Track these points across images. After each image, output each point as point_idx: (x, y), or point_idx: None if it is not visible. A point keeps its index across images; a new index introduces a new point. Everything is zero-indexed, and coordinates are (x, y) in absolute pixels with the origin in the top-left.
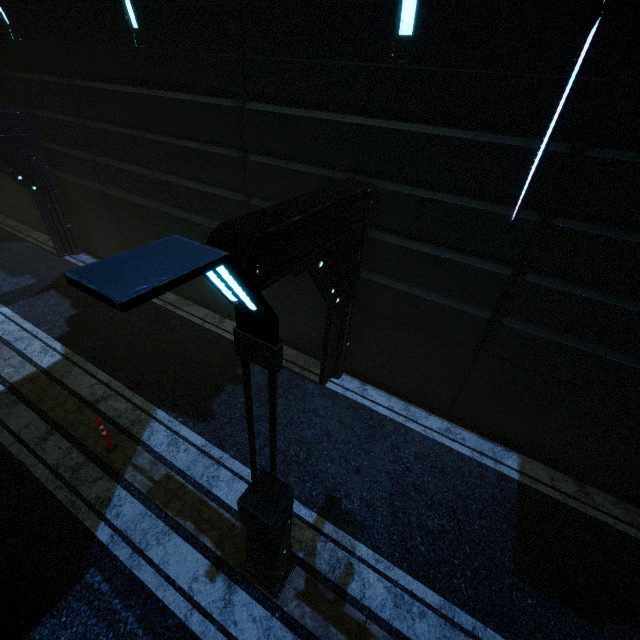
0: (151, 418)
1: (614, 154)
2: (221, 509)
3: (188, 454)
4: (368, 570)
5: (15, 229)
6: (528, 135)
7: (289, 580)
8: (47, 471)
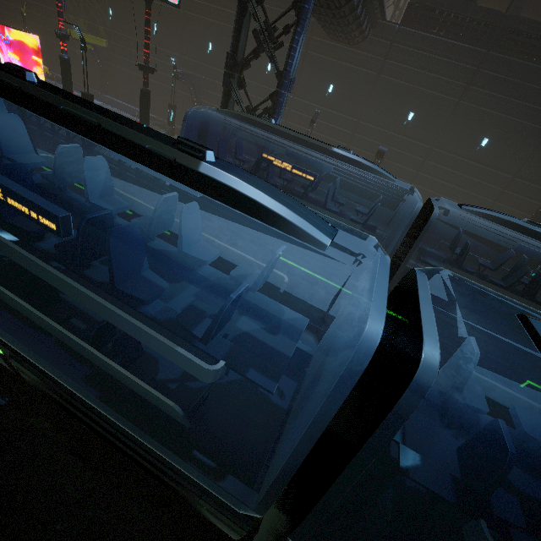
0: None
1: None
2: None
3: None
4: None
5: None
6: None
7: None
8: None
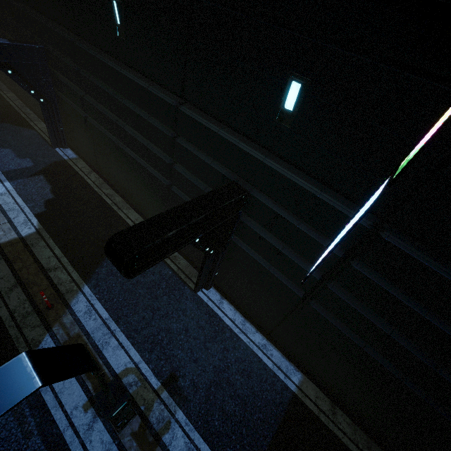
0: (80, 290)
1: (396, 241)
2: (104, 366)
3: (95, 322)
4: (179, 428)
5: (28, 117)
6: (352, 201)
7: (130, 423)
8: (7, 313)
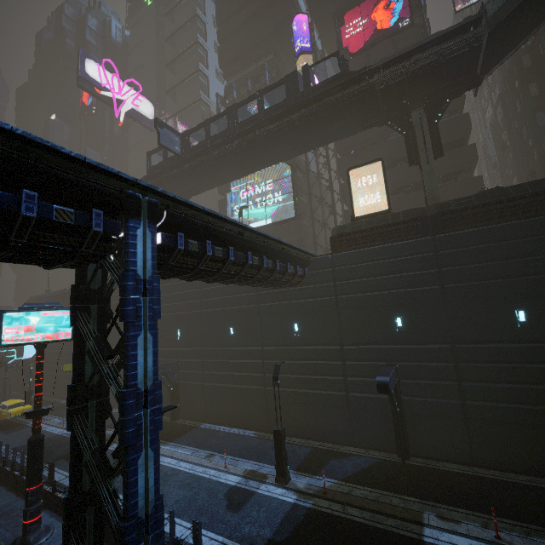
0: None
1: None
2: None
3: None
4: None
5: None
6: None
7: None
8: None
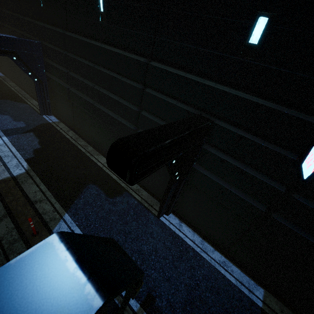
0: (61, 218)
1: None
2: None
3: None
4: None
5: (24, 96)
6: None
7: None
8: None
